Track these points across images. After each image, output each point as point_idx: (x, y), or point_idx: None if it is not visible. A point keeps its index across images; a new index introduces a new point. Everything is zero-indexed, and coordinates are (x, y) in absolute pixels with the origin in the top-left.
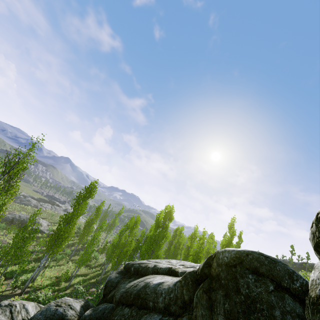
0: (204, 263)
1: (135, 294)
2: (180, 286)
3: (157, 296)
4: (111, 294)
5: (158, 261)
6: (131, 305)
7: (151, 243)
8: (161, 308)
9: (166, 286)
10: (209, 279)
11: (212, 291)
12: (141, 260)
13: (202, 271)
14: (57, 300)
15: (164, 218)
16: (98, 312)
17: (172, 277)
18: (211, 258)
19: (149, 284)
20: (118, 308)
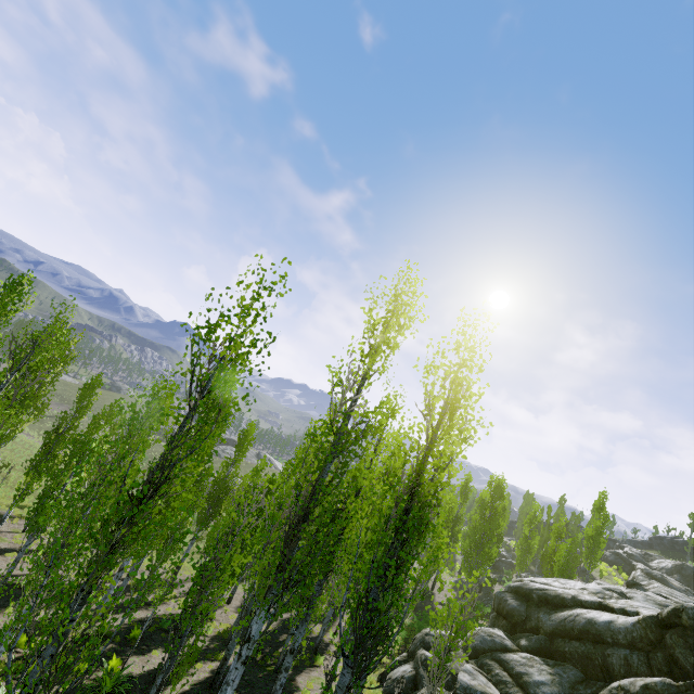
0: (670, 613)
1: (581, 629)
2: (641, 627)
3: (615, 633)
4: (529, 624)
5: (546, 582)
6: (578, 638)
7: (478, 537)
8: (624, 644)
9: (621, 625)
10: (681, 627)
11: (688, 637)
12: (531, 583)
13: (669, 620)
14: (483, 630)
15: (495, 498)
16: (535, 643)
17: (614, 615)
18: (679, 611)
19: (594, 621)
20: (557, 640)
